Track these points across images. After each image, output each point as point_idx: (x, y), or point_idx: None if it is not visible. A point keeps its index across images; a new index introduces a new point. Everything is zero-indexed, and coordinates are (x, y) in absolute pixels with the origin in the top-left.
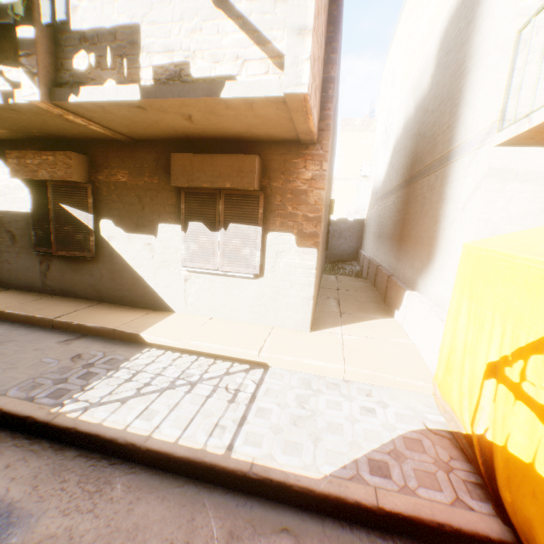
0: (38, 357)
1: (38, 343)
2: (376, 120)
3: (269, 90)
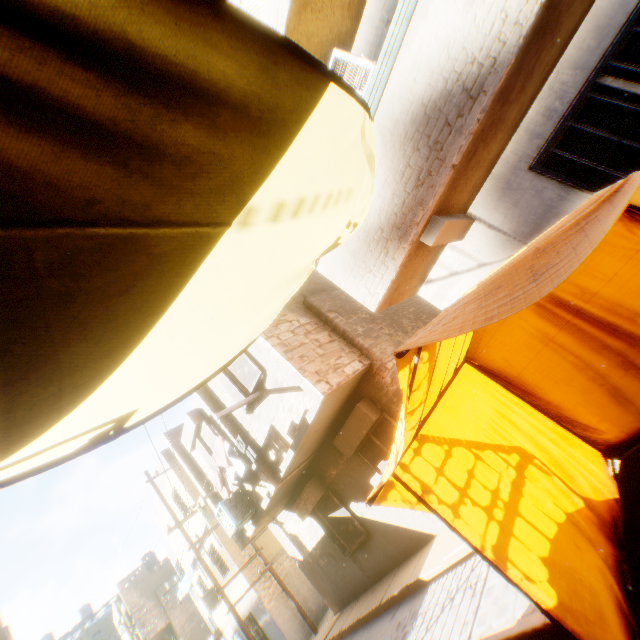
0: (382, 639)
1: (381, 629)
2: None
3: (317, 404)
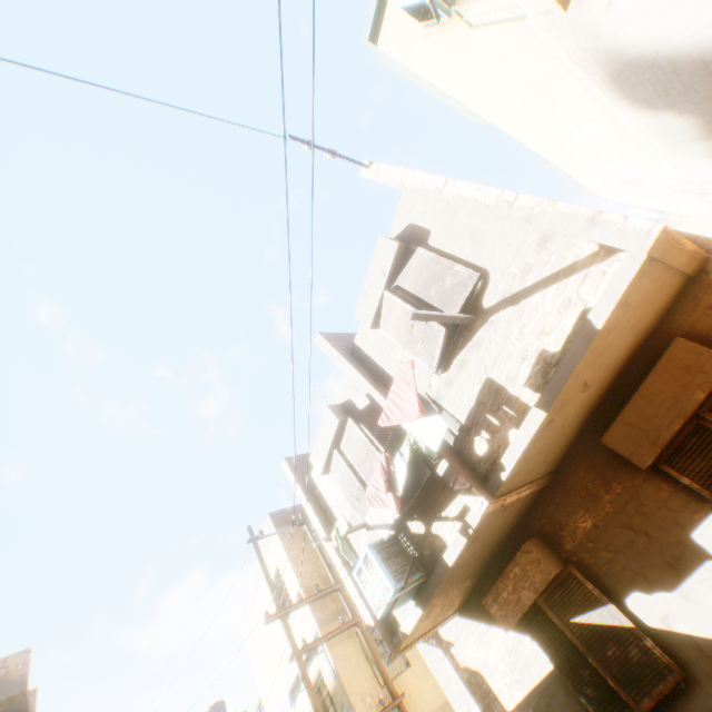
0: None
1: None
2: (664, 215)
3: (626, 272)
